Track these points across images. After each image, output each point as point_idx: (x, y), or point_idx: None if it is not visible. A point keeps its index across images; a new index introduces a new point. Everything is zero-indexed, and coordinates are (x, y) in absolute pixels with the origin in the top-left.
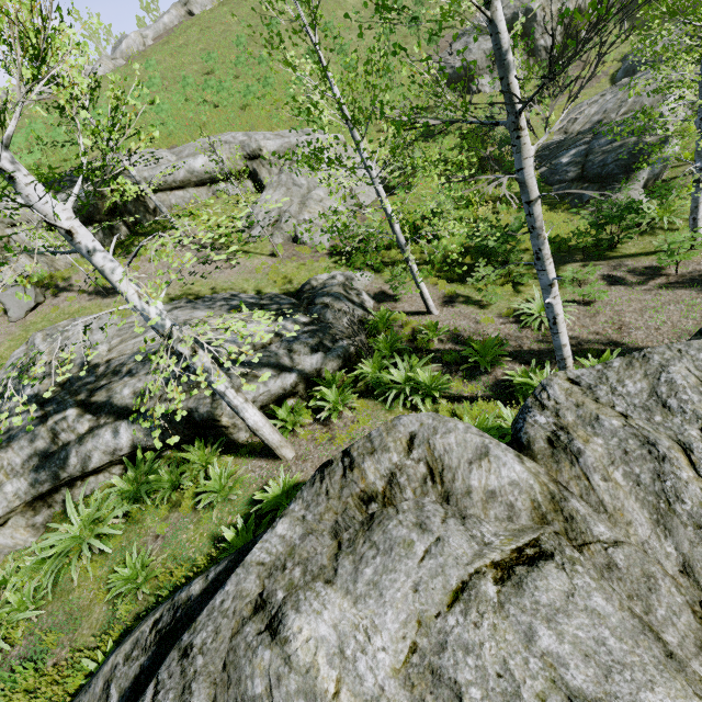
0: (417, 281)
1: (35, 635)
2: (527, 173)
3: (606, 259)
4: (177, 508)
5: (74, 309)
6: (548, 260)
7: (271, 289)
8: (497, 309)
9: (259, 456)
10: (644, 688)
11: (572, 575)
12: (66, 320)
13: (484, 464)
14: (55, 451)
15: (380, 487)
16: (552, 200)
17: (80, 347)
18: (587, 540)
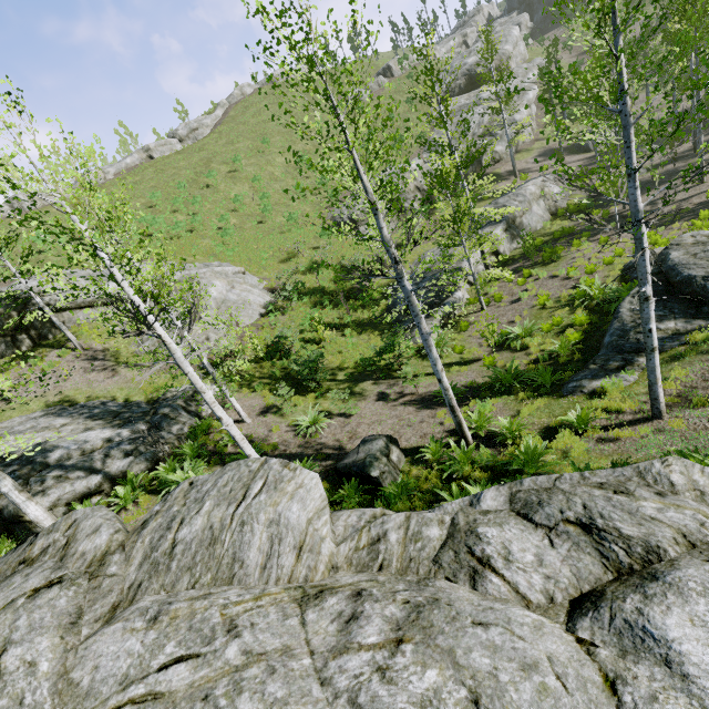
0: (228, 398)
1: None
2: (178, 361)
3: (390, 378)
4: None
5: None
6: (212, 405)
7: (138, 397)
8: (291, 419)
9: None
10: (40, 635)
11: (62, 590)
12: None
13: (92, 536)
14: None
15: (35, 554)
16: (386, 326)
17: None
18: (100, 575)
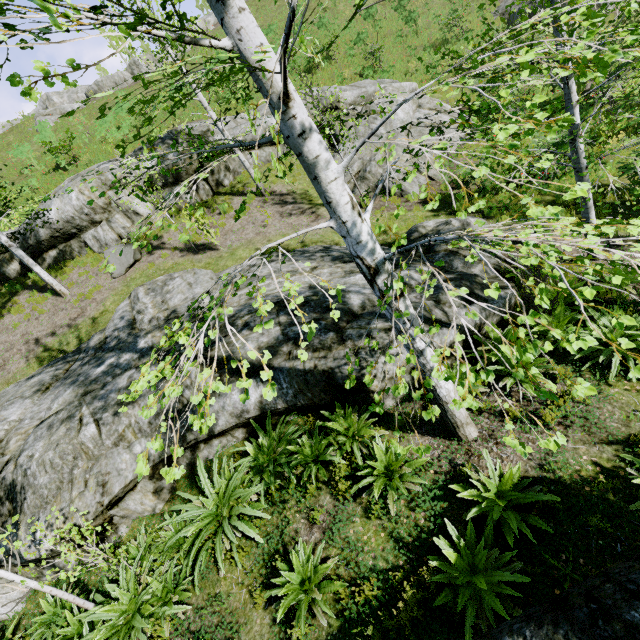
0: (588, 216)
1: (184, 639)
2: None
3: None
4: (326, 489)
5: (168, 265)
6: None
7: None
8: None
9: (421, 432)
10: None
11: None
12: (162, 276)
13: None
14: (180, 410)
15: None
16: None
17: (183, 300)
18: None
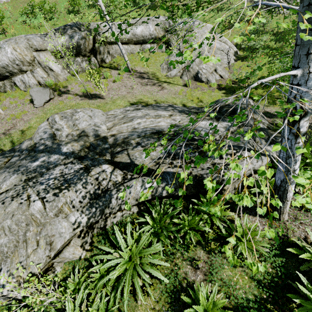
0: None
1: None
2: None
3: None
4: (200, 247)
5: (72, 104)
6: None
7: (191, 104)
8: None
9: (252, 214)
10: None
11: None
12: (69, 109)
13: None
14: (100, 194)
15: None
16: None
17: (88, 125)
18: None
